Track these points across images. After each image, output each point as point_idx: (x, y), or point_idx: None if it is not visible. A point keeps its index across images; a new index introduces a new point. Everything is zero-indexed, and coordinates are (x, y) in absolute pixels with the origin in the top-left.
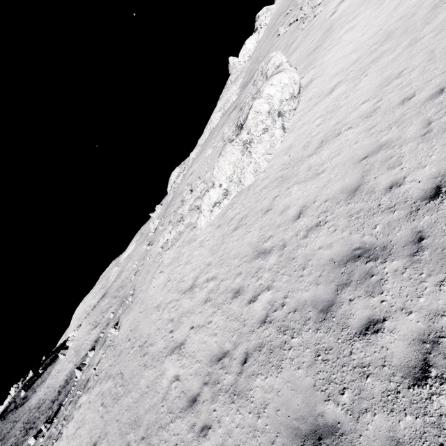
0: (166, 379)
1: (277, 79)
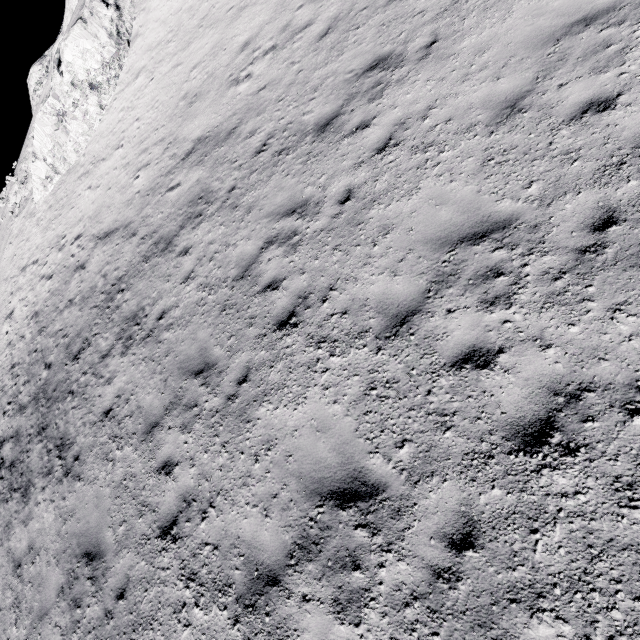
0: (3, 334)
1: (73, 40)
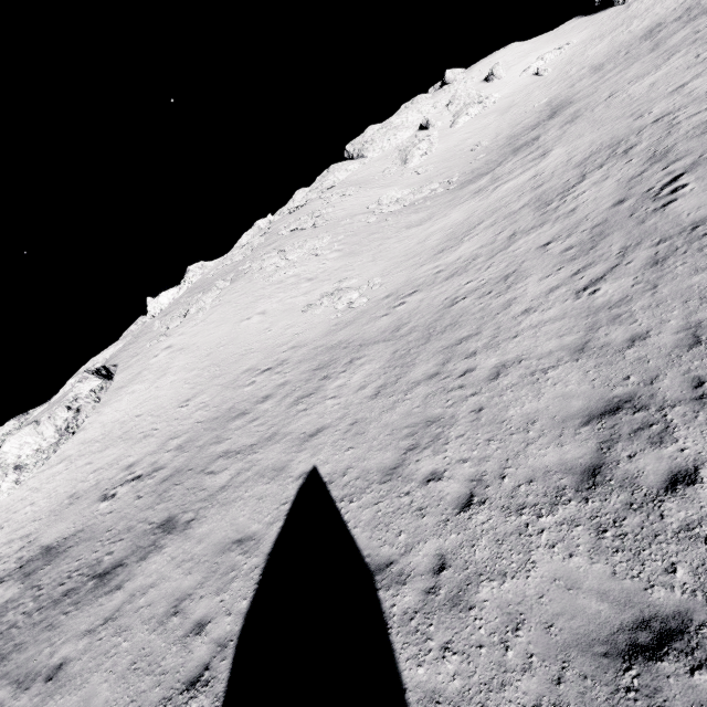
0: None
1: (18, 436)
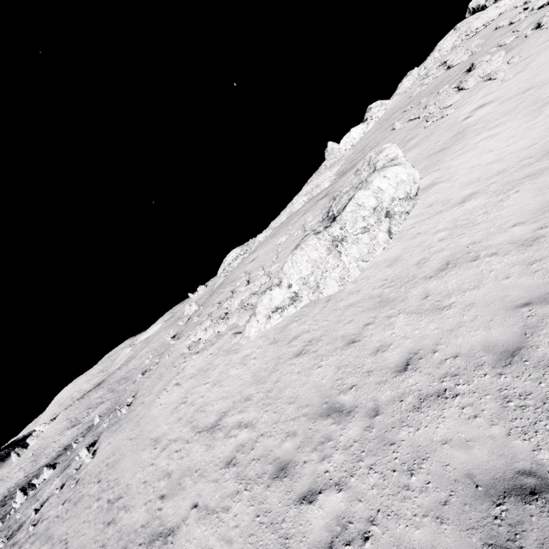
0: None
1: (393, 171)
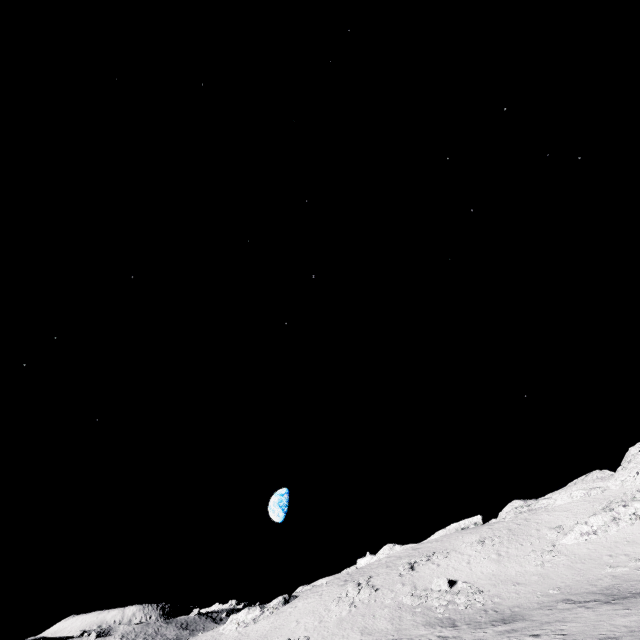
0: None
1: (242, 611)
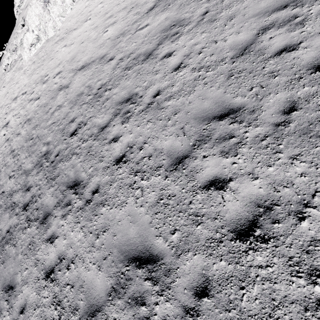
0: (1, 136)
1: None
